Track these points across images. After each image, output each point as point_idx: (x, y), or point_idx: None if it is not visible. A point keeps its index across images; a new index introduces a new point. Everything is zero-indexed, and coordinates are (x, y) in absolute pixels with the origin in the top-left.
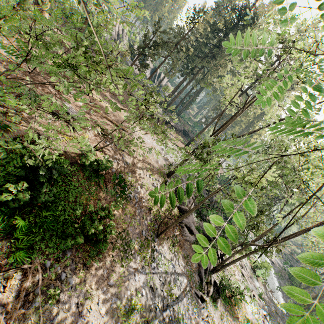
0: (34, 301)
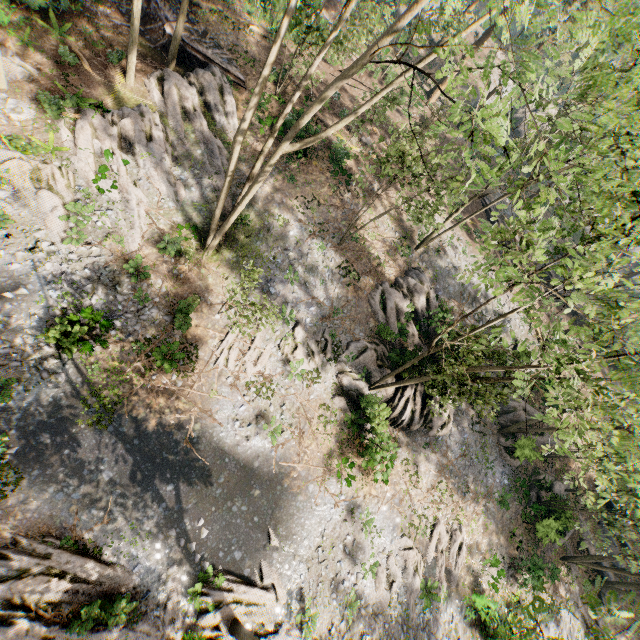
0: None
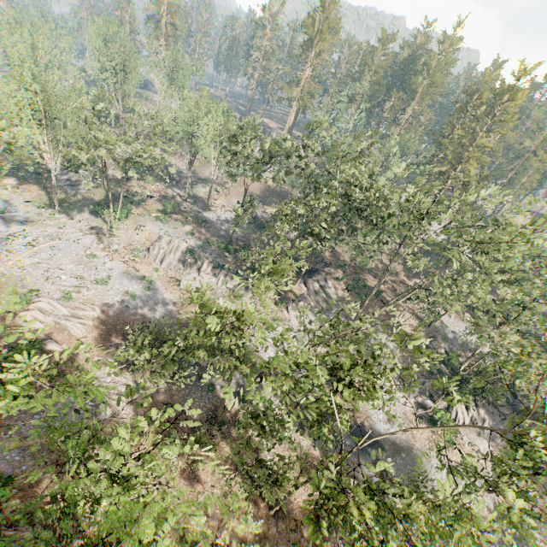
0: (346, 302)
